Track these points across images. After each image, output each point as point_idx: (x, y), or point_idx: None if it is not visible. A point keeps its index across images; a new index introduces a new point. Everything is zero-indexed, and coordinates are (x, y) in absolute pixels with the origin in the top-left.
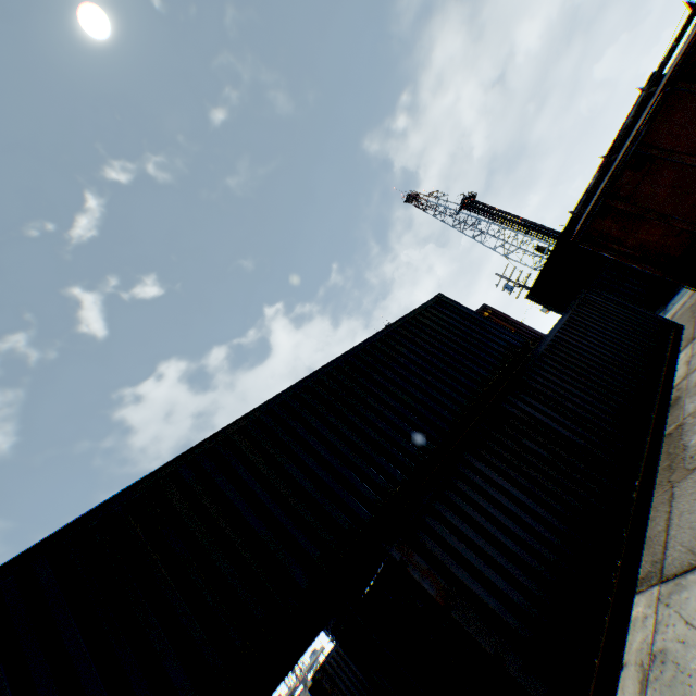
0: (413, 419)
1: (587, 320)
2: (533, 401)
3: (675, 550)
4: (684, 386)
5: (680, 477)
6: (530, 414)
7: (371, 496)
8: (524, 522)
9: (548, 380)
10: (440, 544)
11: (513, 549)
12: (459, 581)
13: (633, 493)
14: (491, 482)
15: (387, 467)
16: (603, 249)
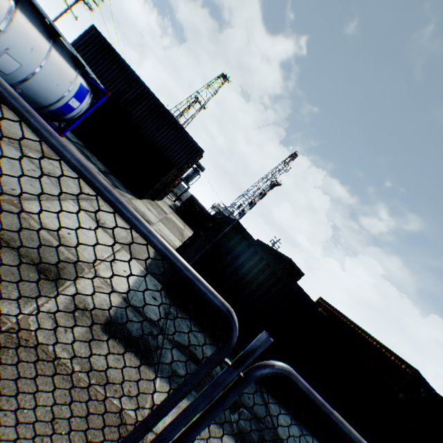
0: None
1: None
2: None
3: None
4: None
5: None
6: None
7: None
8: None
9: None
10: None
11: None
12: None
13: None
14: None
15: None
16: None
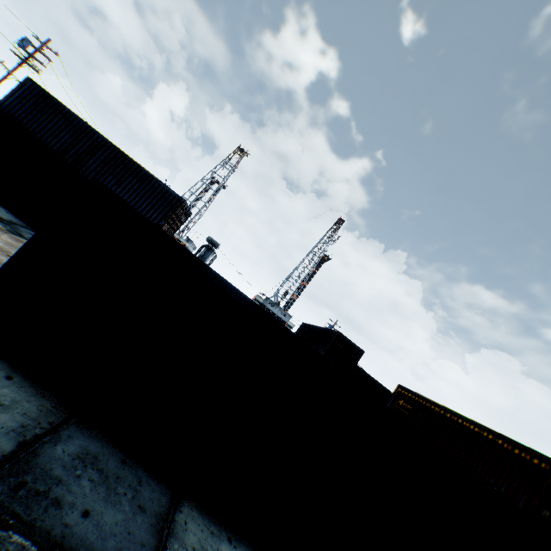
0: None
1: None
2: None
3: None
4: None
5: None
6: None
7: None
8: None
9: None
10: None
11: None
12: None
13: None
14: None
15: None
16: None
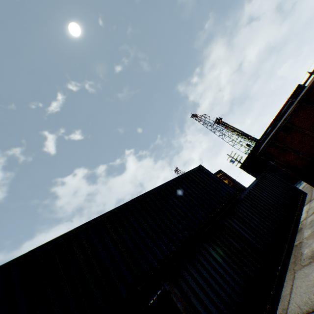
0: (182, 222)
1: (264, 185)
2: (236, 221)
3: (293, 305)
4: (304, 223)
5: (298, 268)
6: (234, 227)
7: (159, 256)
8: (226, 279)
9: (244, 211)
10: (187, 284)
11: (220, 292)
12: (193, 304)
13: (277, 272)
14: (213, 257)
15: (168, 243)
16: (270, 160)
